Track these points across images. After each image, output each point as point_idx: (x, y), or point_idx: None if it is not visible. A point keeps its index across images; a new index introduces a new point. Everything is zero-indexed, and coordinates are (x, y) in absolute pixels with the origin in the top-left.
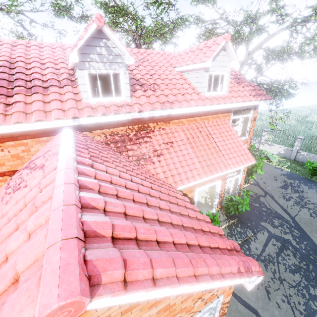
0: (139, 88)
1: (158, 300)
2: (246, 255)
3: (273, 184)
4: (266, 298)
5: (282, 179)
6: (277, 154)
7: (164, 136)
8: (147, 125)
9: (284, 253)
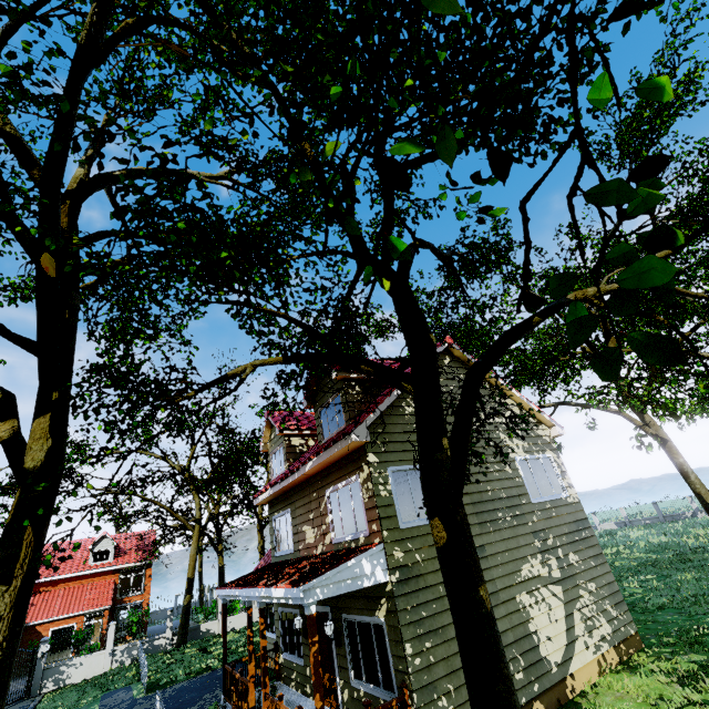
0: (44, 567)
1: None
2: None
3: None
4: None
5: None
6: None
7: (47, 595)
8: (39, 589)
9: None
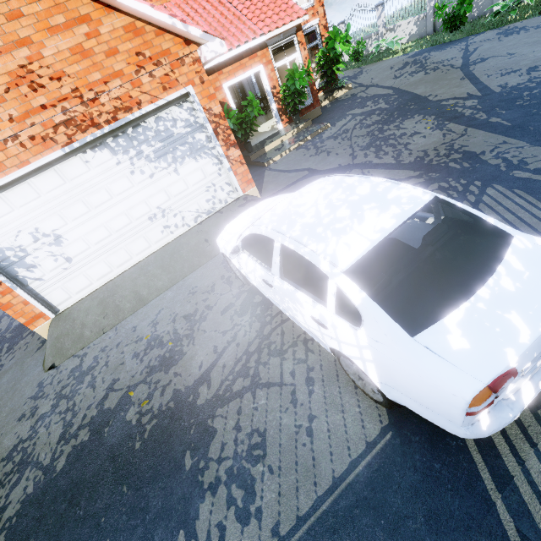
0: None
1: (56, 27)
2: (314, 143)
3: (384, 75)
4: (325, 157)
5: (403, 63)
6: (409, 41)
7: None
8: None
9: (365, 120)
